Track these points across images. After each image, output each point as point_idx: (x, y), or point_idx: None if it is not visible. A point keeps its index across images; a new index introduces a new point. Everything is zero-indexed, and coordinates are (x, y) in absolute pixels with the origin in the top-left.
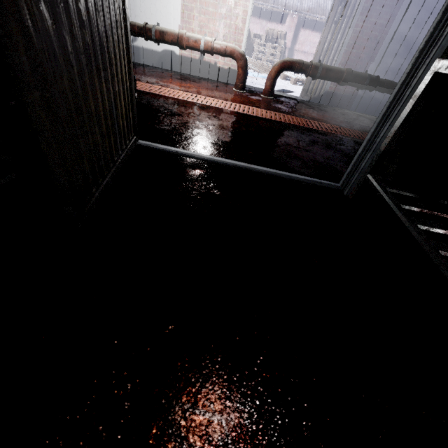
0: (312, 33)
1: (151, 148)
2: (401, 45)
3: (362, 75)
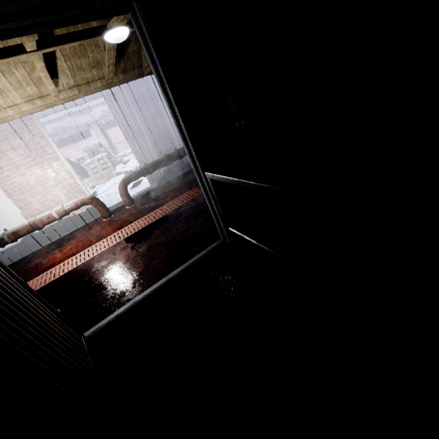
0: (117, 128)
1: (98, 331)
2: None
3: (175, 152)
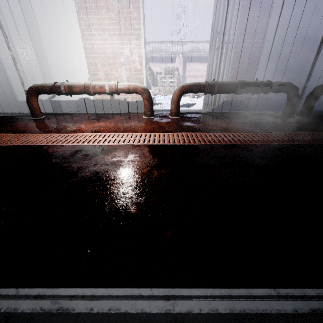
0: (195, 64)
1: None
2: (277, 54)
3: (255, 82)
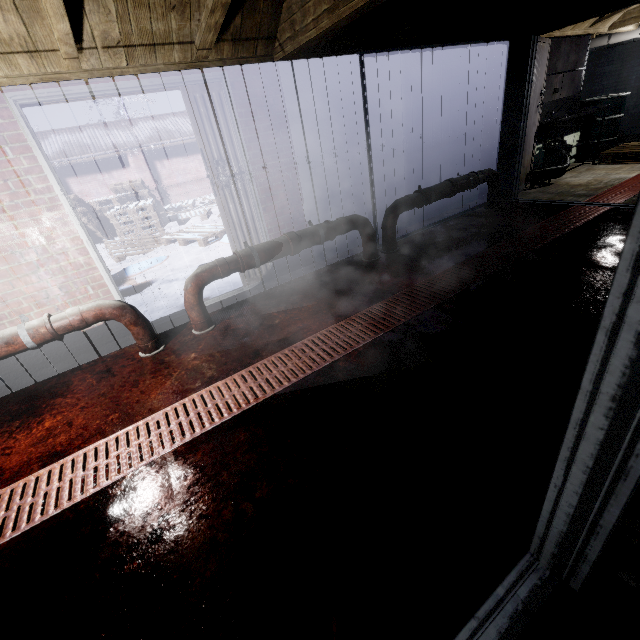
0: (173, 161)
1: None
2: (321, 172)
3: (310, 231)
